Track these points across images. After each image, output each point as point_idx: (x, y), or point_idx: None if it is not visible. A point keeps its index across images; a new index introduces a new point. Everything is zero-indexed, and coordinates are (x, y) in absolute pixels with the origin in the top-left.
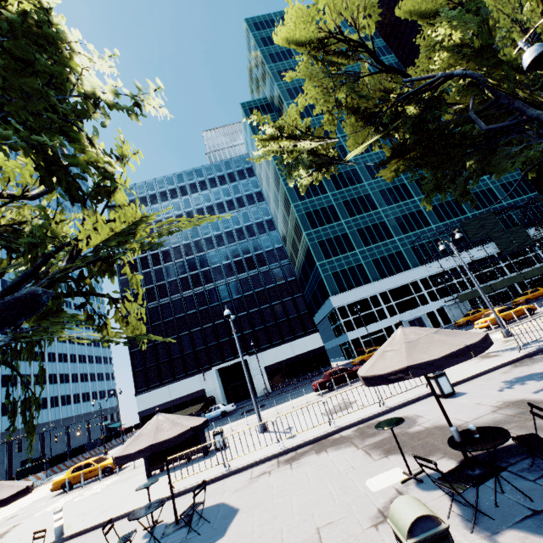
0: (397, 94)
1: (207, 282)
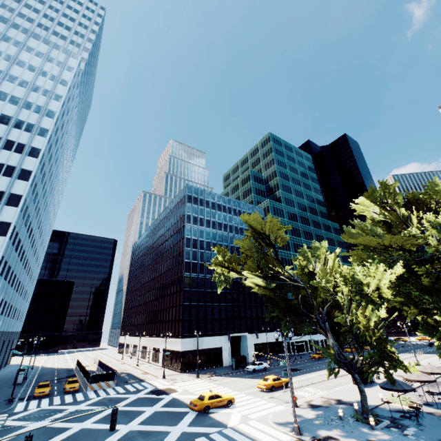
0: None
1: None
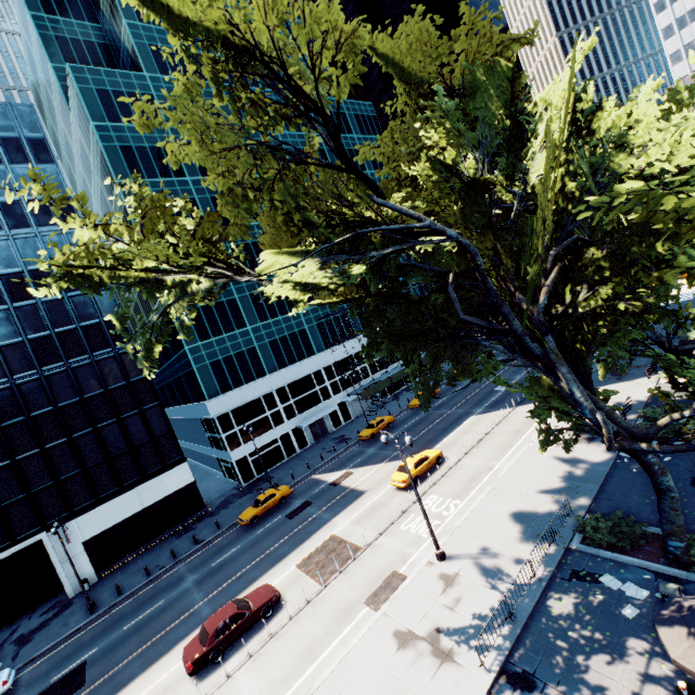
0: (361, 217)
1: None
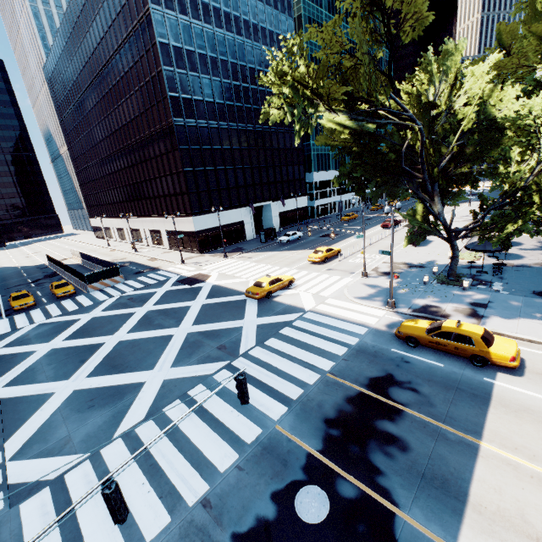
0: None
1: (249, 122)
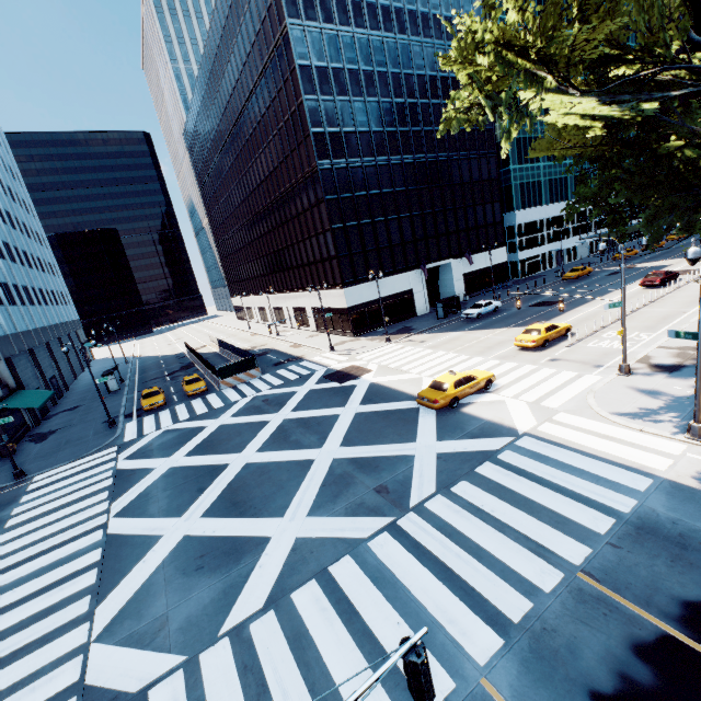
0: None
1: (418, 151)
